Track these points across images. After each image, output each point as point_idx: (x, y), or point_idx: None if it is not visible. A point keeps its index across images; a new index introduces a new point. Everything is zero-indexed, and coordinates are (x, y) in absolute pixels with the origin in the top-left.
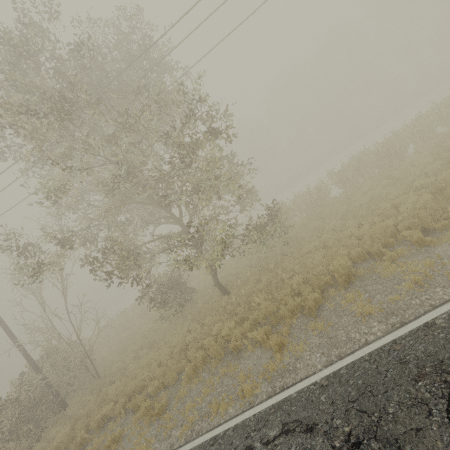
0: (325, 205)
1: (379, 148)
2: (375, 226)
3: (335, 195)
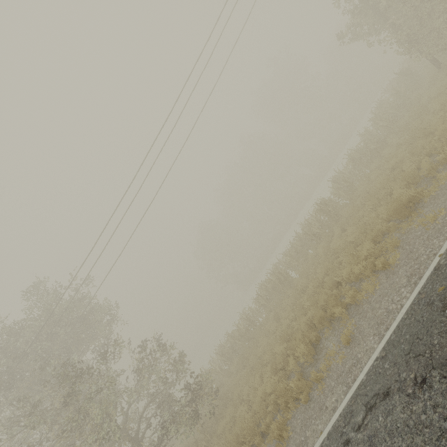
0: (245, 348)
1: (272, 278)
2: (237, 424)
3: (260, 322)
